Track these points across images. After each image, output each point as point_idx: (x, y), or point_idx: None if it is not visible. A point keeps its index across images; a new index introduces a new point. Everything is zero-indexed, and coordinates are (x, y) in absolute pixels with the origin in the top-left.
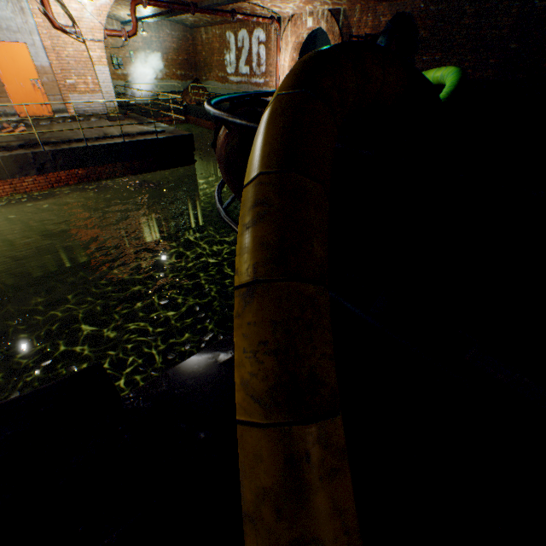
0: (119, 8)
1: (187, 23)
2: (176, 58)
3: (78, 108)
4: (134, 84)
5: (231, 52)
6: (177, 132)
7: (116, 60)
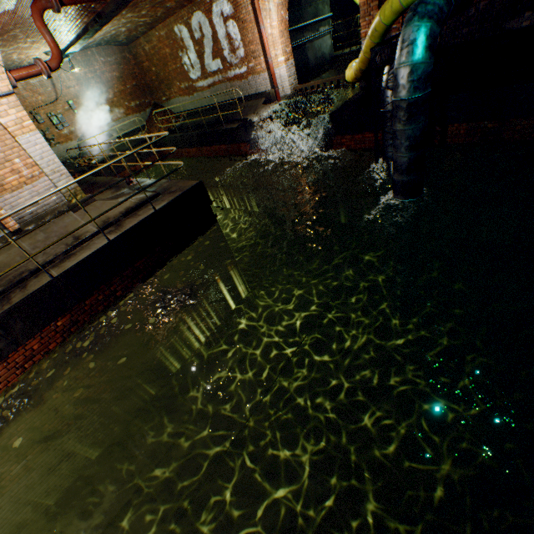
0: (31, 48)
1: (120, 39)
2: (123, 88)
3: (19, 214)
4: (87, 138)
5: (188, 50)
6: (177, 186)
7: (55, 118)
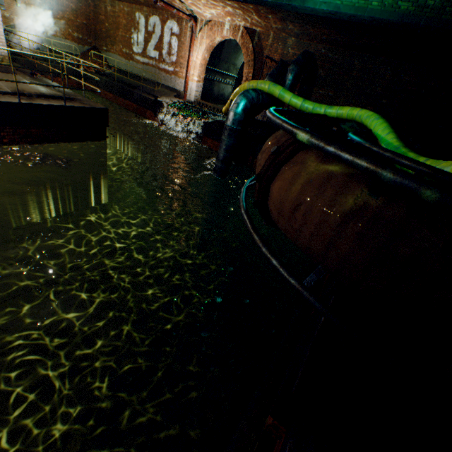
0: None
1: None
2: (73, 19)
3: None
4: (20, 31)
5: (140, 33)
6: (89, 103)
7: None
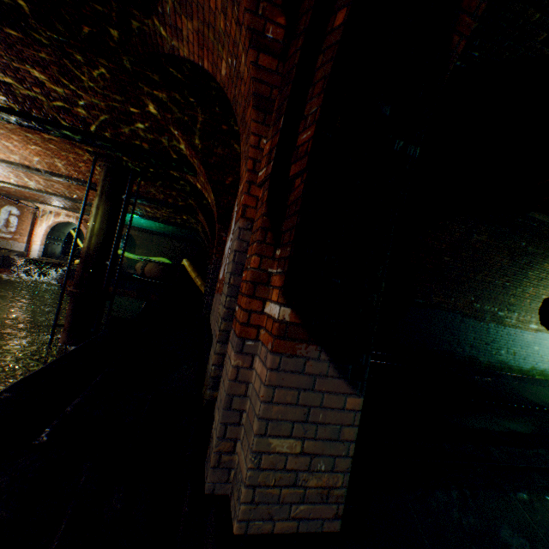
0: None
1: None
2: None
3: None
4: None
5: None
6: None
7: None
